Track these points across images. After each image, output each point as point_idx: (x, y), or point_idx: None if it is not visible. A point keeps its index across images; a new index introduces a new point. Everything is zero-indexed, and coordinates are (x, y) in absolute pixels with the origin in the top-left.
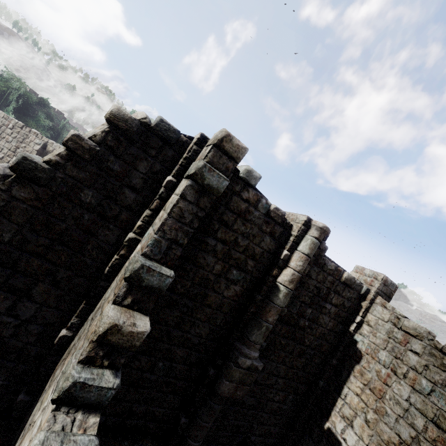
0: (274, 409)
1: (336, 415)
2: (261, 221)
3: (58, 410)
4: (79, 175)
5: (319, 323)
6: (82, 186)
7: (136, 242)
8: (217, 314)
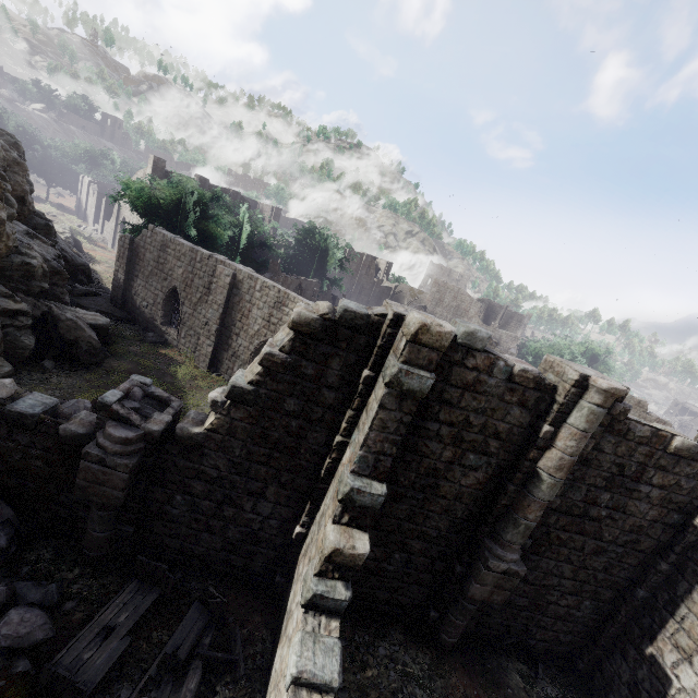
0: (560, 614)
1: (665, 641)
2: (501, 390)
3: (307, 614)
4: (278, 388)
5: (628, 512)
6: (284, 397)
7: (345, 445)
8: (455, 505)
